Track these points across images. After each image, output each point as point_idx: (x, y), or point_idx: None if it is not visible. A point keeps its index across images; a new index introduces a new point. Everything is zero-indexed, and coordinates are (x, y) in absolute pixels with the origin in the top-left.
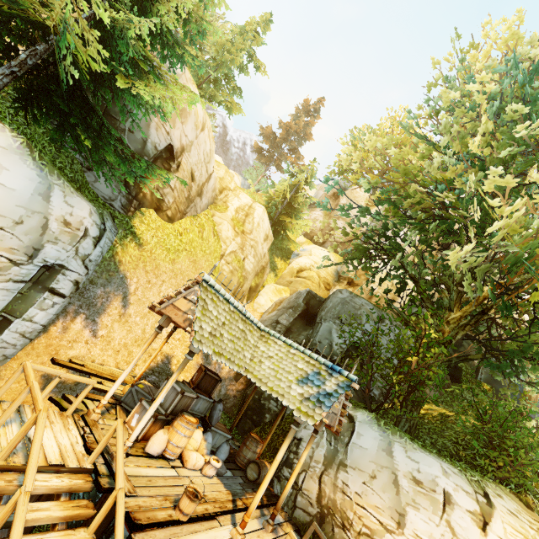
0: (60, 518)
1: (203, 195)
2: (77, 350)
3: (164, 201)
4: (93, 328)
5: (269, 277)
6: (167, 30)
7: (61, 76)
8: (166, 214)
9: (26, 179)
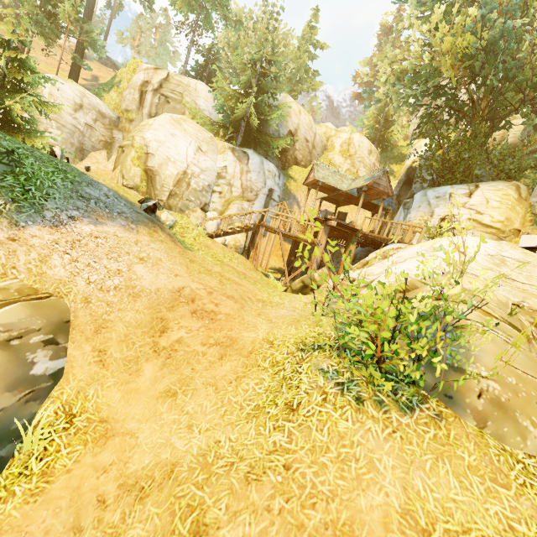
0: (297, 223)
1: (316, 147)
2: None
3: (298, 159)
4: None
5: None
6: (270, 88)
7: (254, 127)
8: (301, 164)
9: (257, 160)
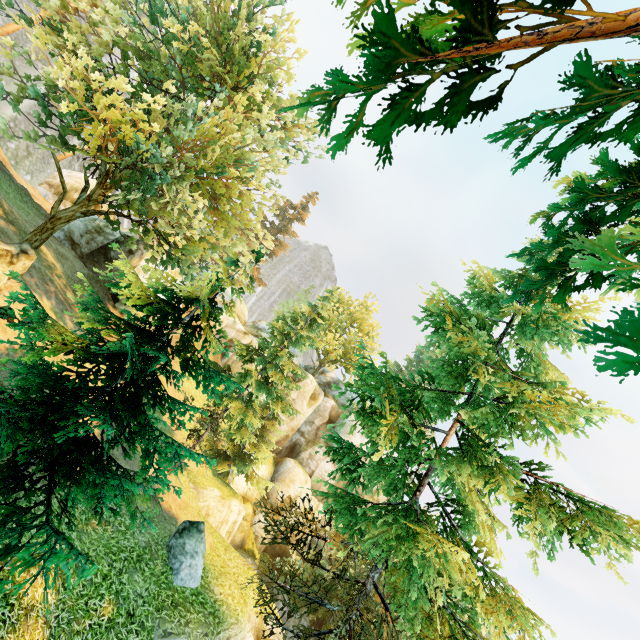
0: None
1: None
2: None
3: None
4: None
5: None
6: None
7: None
8: None
9: None
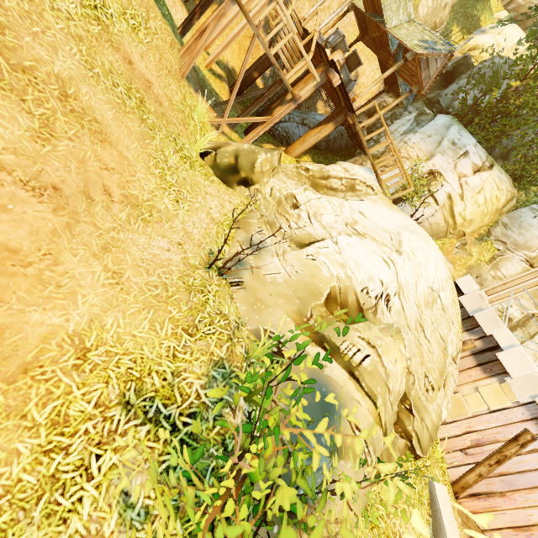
0: None
1: None
2: None
3: None
4: None
5: None
6: None
7: None
8: None
9: None
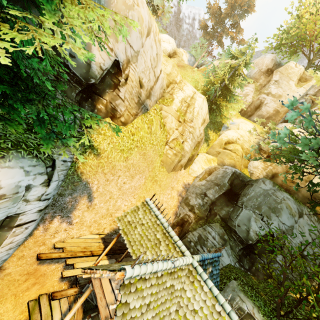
0: None
1: (151, 96)
2: (59, 237)
3: (117, 111)
4: (68, 220)
5: (202, 147)
6: None
7: None
8: (120, 120)
9: None
